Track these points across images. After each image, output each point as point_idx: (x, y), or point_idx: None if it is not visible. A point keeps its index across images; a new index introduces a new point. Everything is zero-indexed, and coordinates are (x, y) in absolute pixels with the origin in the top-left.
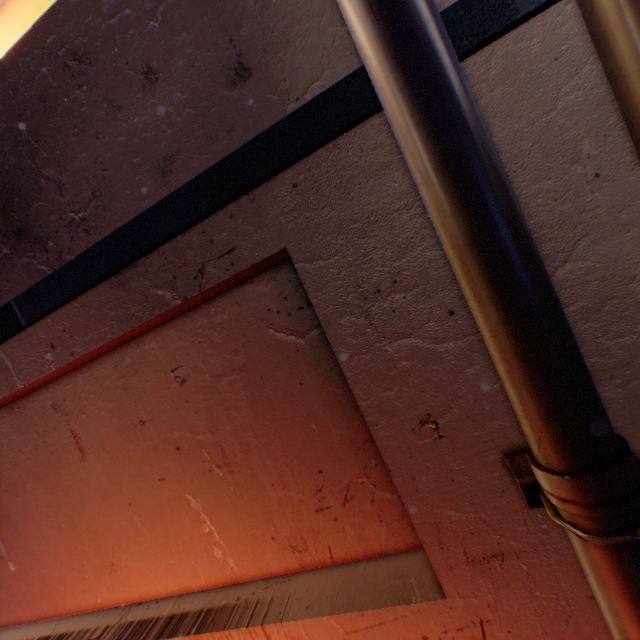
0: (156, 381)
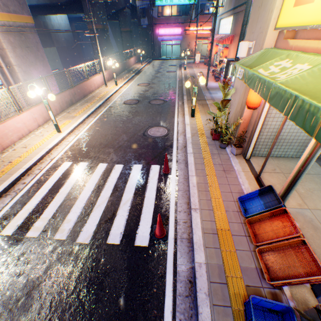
0: None
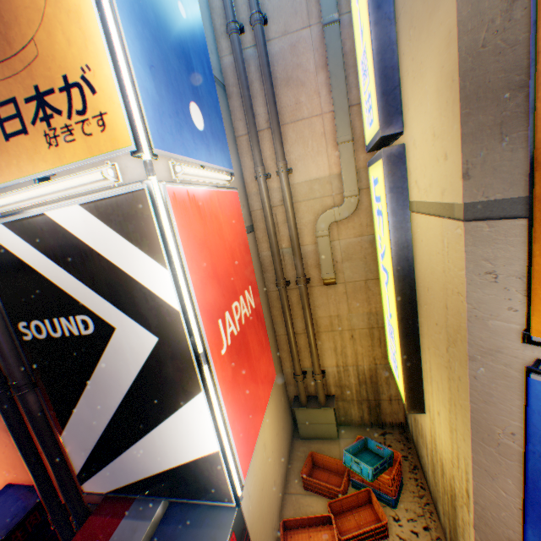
0: None
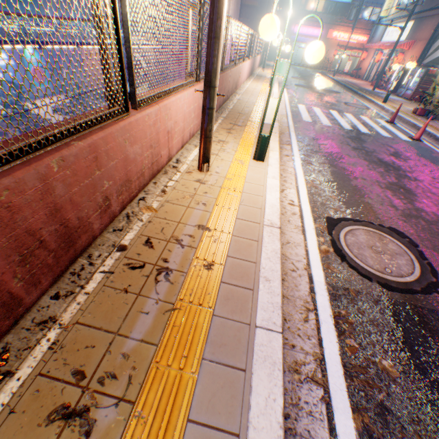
0: (437, 20)
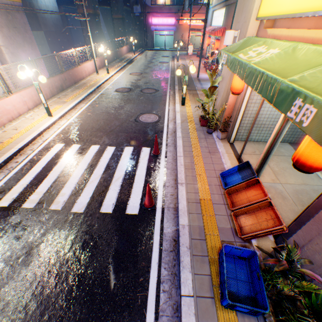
0: None
